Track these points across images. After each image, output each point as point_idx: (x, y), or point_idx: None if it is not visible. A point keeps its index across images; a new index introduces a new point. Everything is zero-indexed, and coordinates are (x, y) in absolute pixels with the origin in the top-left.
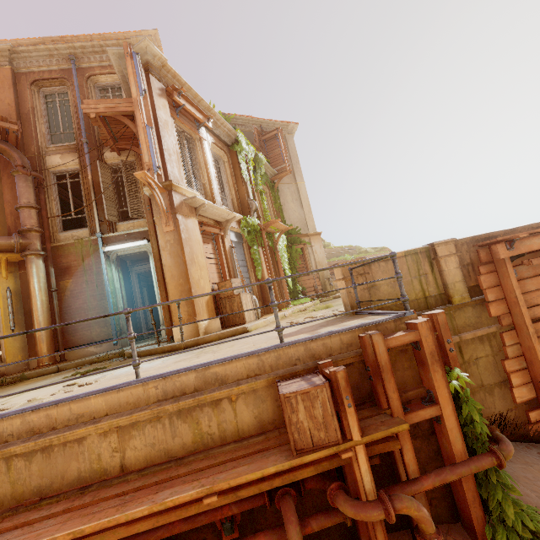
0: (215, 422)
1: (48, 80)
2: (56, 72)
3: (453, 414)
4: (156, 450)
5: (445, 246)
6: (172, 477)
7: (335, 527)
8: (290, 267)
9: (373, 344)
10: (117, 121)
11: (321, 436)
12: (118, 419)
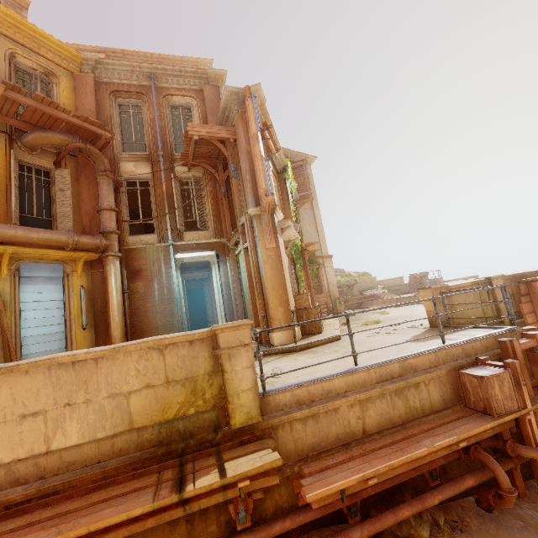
0: (417, 399)
1: (126, 92)
2: (135, 86)
3: None
4: (383, 418)
5: (498, 280)
6: (411, 435)
7: (492, 477)
8: None
9: (513, 347)
10: (205, 142)
11: (509, 405)
12: (361, 394)
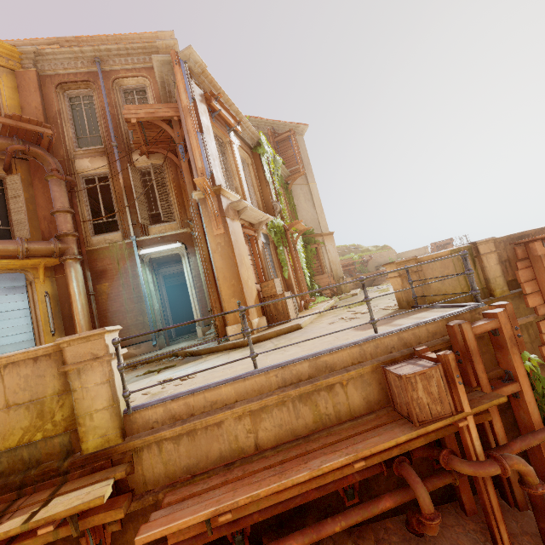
0: (331, 404)
1: (73, 83)
2: (82, 74)
3: (530, 390)
4: (283, 430)
5: (486, 245)
6: (308, 451)
7: (435, 491)
8: (308, 267)
9: (462, 332)
10: (152, 125)
11: (438, 409)
12: (251, 404)
